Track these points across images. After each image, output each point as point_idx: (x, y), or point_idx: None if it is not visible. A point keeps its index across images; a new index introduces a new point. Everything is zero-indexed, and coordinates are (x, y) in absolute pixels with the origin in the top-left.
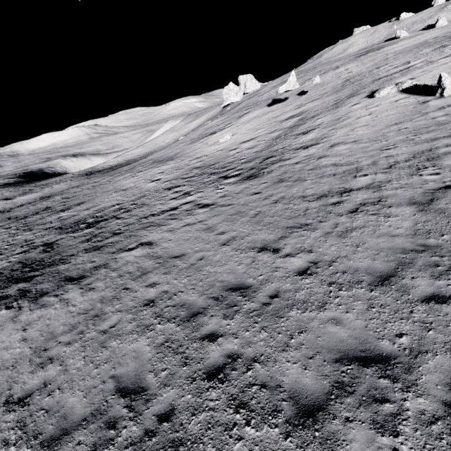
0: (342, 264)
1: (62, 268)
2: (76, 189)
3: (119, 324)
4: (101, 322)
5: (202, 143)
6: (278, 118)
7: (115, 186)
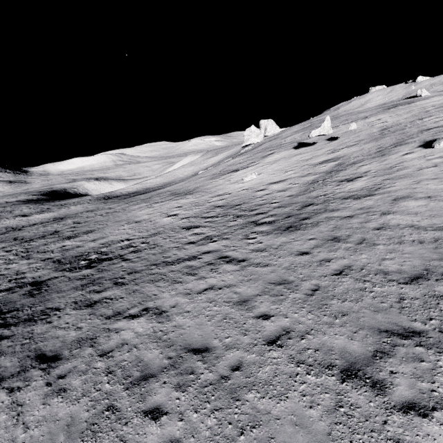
0: None
1: (38, 330)
2: (90, 214)
3: None
4: None
5: (224, 179)
6: (310, 161)
7: (129, 216)
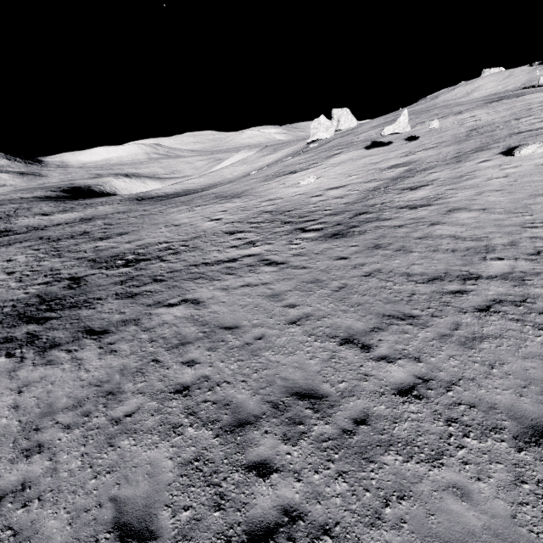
0: (469, 392)
1: (84, 313)
2: (122, 216)
3: (137, 413)
4: (116, 404)
5: (278, 182)
6: (378, 165)
7: (167, 219)
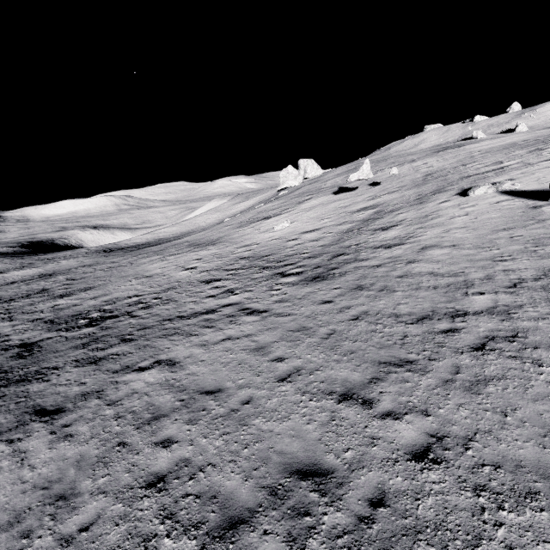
0: (489, 448)
1: (34, 388)
2: (87, 269)
3: (97, 524)
4: (68, 514)
5: (253, 228)
6: (348, 209)
7: (138, 270)
